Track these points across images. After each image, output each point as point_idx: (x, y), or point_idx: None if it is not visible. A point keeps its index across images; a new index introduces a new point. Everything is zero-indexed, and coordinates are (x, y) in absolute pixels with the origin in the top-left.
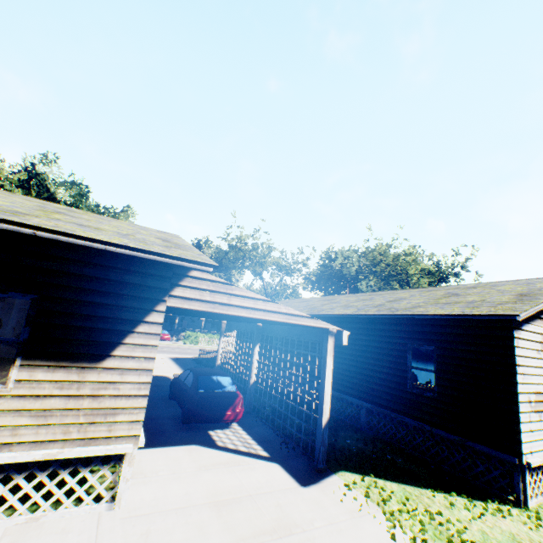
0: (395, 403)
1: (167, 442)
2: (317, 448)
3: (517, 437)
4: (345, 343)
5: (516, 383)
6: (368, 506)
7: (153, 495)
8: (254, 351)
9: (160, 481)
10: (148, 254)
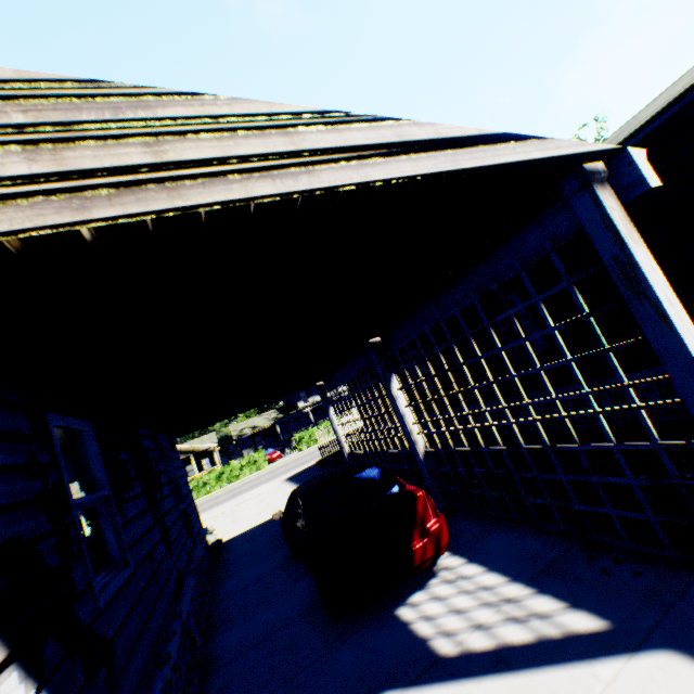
0: None
1: None
2: None
3: None
4: (655, 182)
5: None
6: None
7: None
8: (394, 394)
9: None
10: None
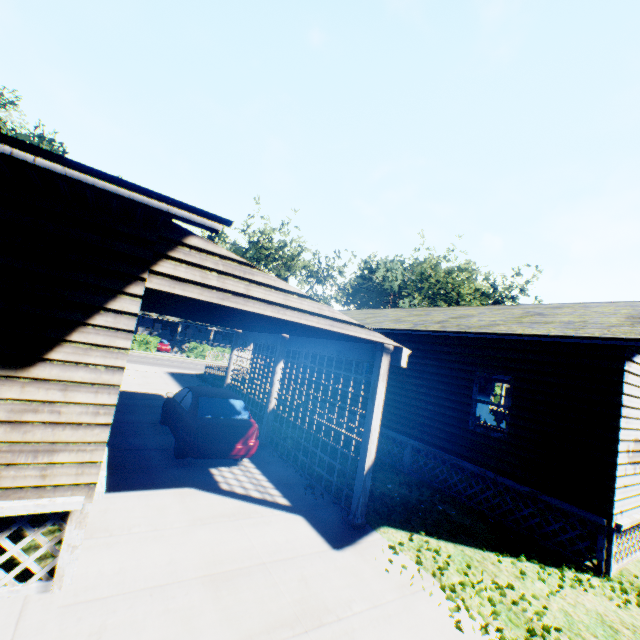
0: (451, 443)
1: (150, 483)
2: (355, 498)
3: (609, 494)
4: (404, 365)
5: (618, 429)
6: (422, 578)
7: (118, 566)
8: (277, 370)
9: (133, 542)
10: (101, 181)
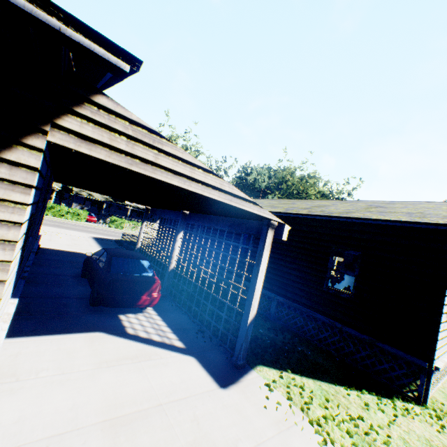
0: (308, 300)
1: (65, 328)
2: (239, 344)
3: (432, 344)
4: (285, 238)
5: (444, 296)
6: (293, 413)
7: (18, 414)
8: (177, 238)
9: (38, 387)
10: None
